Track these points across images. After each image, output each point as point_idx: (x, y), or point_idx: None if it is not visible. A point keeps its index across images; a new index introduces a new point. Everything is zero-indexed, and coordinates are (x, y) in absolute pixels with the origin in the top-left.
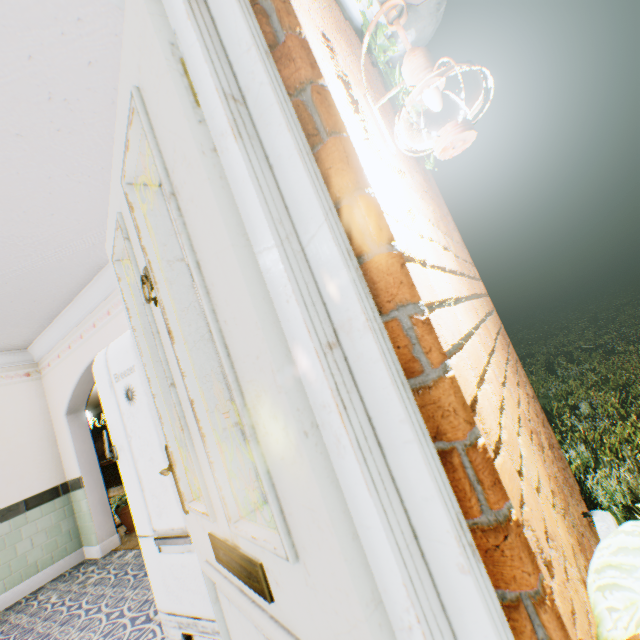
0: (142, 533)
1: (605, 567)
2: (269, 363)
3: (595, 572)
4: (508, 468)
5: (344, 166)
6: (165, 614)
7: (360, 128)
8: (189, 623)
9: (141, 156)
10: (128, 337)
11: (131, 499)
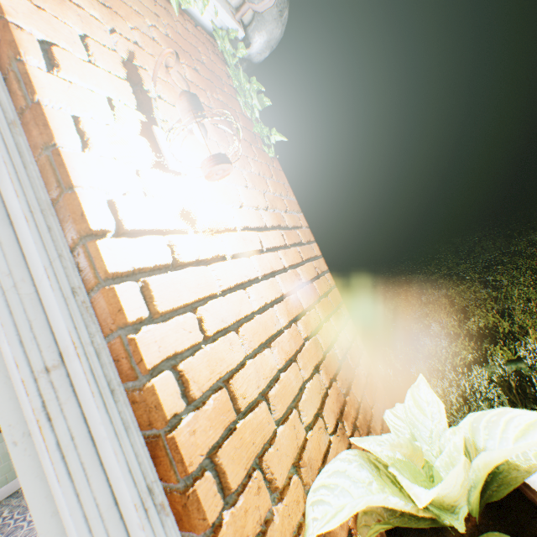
0: None
1: (322, 489)
2: None
3: (315, 493)
4: (257, 422)
5: (84, 214)
6: None
7: (153, 153)
8: None
9: None
10: None
11: None
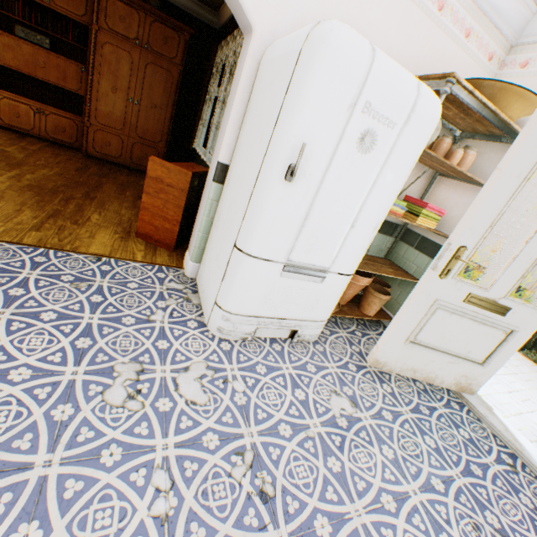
0: (268, 258)
1: None
2: None
3: None
4: None
5: None
6: (245, 317)
7: None
8: (272, 322)
9: None
10: (412, 90)
11: (276, 226)
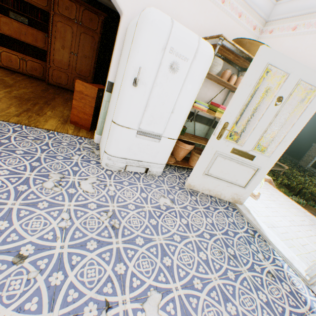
0: (128, 126)
1: None
2: (291, 141)
3: None
4: None
5: None
6: (119, 158)
7: None
8: (134, 162)
9: (306, 84)
10: (195, 42)
11: (131, 109)
